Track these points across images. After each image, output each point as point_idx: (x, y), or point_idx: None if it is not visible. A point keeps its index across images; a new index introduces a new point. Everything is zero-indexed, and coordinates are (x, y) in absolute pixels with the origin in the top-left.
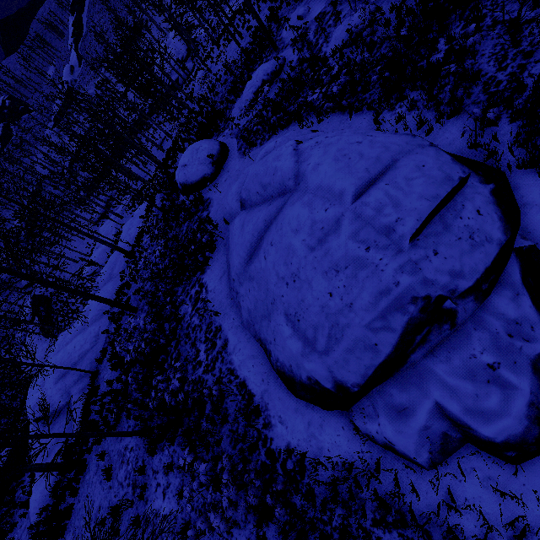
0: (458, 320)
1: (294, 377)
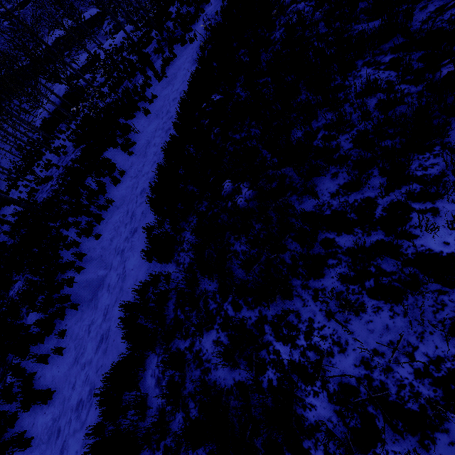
0: None
1: None
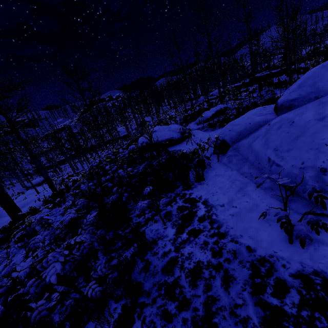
0: None
1: None
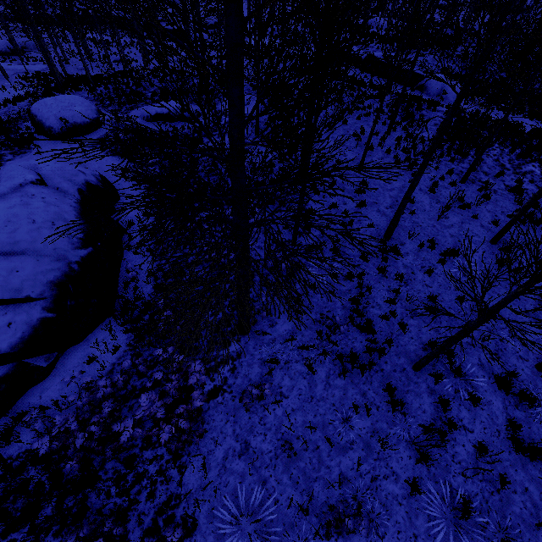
0: None
1: None
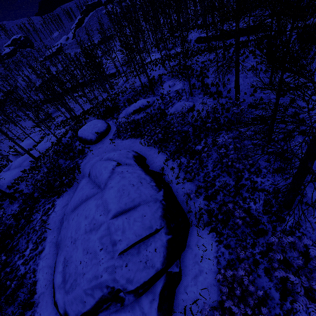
0: (125, 303)
1: (55, 294)
